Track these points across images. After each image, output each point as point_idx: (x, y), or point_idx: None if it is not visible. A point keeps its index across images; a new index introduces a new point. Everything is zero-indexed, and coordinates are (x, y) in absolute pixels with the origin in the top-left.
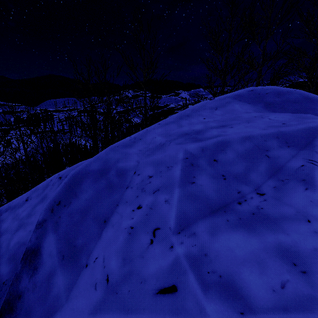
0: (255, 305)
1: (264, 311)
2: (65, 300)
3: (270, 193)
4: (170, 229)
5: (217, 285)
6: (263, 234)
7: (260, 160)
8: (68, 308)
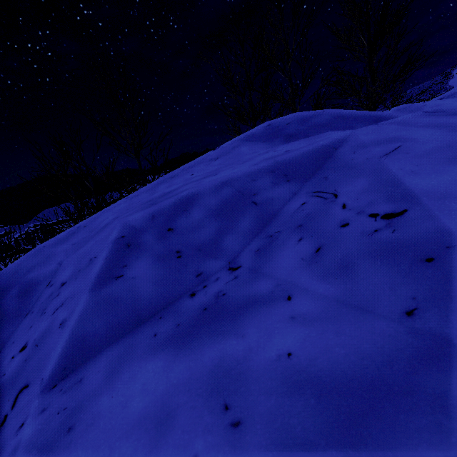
0: None
1: None
2: None
3: (247, 263)
4: (41, 382)
5: None
6: (201, 348)
7: (242, 212)
8: None
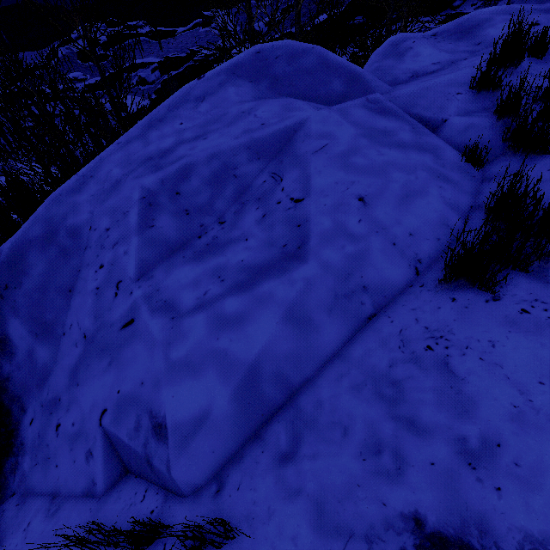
0: (183, 311)
1: (187, 312)
2: (54, 365)
3: (229, 220)
4: (130, 279)
5: (161, 308)
6: (208, 261)
7: (226, 183)
8: (58, 368)
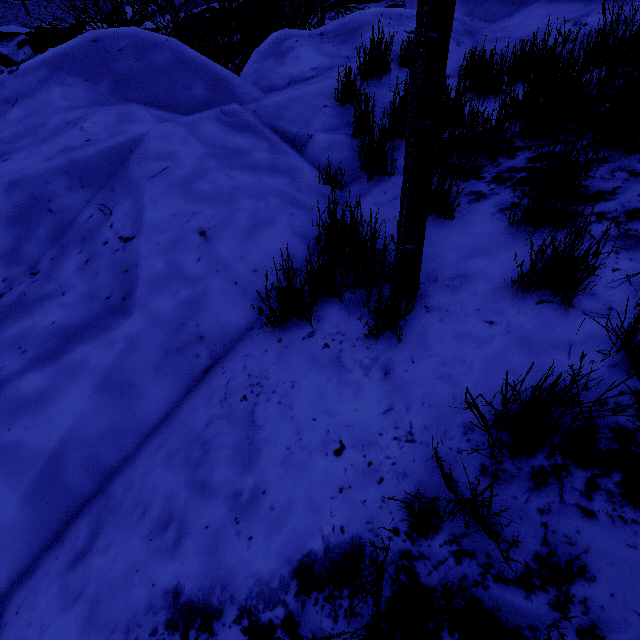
0: None
1: None
2: None
3: (45, 269)
4: None
5: None
6: (8, 327)
7: (38, 221)
8: None
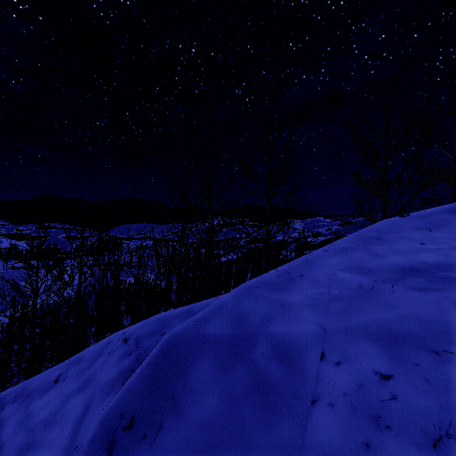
0: None
1: None
2: None
3: None
4: None
5: None
6: None
7: None
8: None
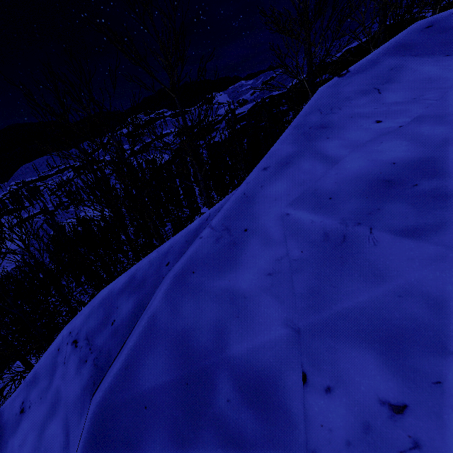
0: None
1: None
2: None
3: None
4: None
5: None
6: None
7: None
8: None
